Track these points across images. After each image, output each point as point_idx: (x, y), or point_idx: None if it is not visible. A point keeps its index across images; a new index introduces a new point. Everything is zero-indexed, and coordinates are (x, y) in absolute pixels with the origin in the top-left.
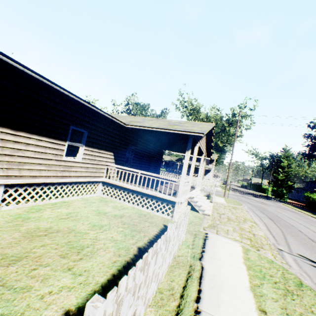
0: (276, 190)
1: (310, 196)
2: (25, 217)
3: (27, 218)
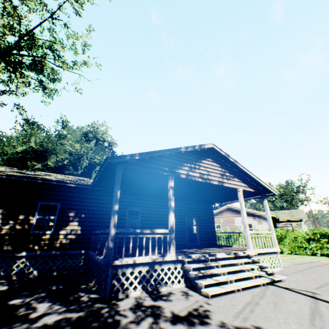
0: None
1: None
2: None
3: None
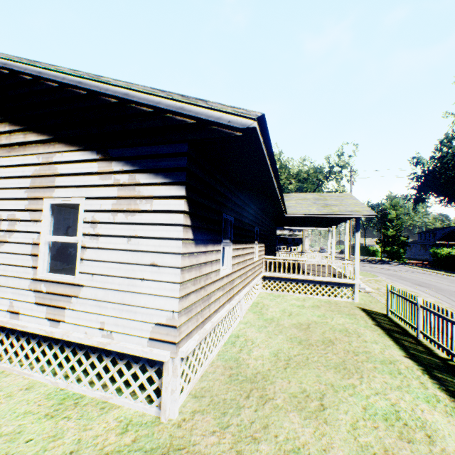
0: (391, 251)
1: (438, 252)
2: (268, 319)
3: (270, 319)
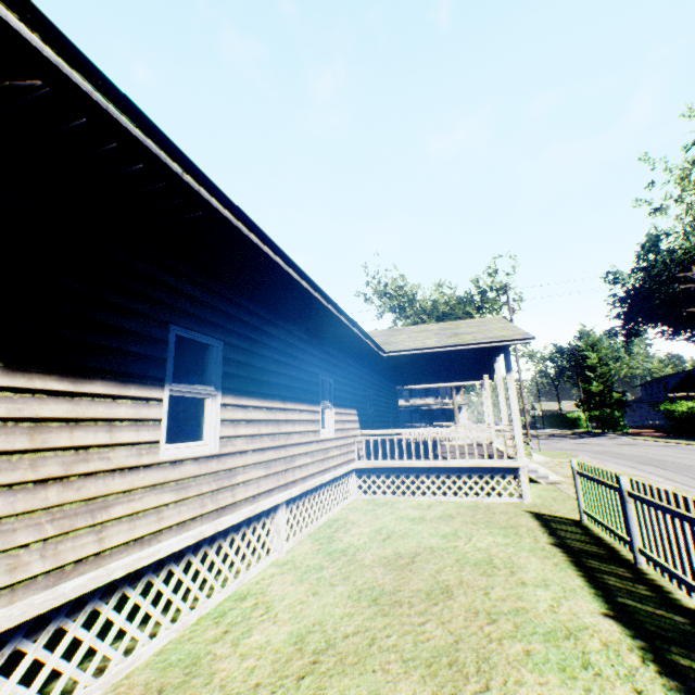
0: (600, 416)
1: (673, 408)
2: (337, 550)
3: (341, 551)
